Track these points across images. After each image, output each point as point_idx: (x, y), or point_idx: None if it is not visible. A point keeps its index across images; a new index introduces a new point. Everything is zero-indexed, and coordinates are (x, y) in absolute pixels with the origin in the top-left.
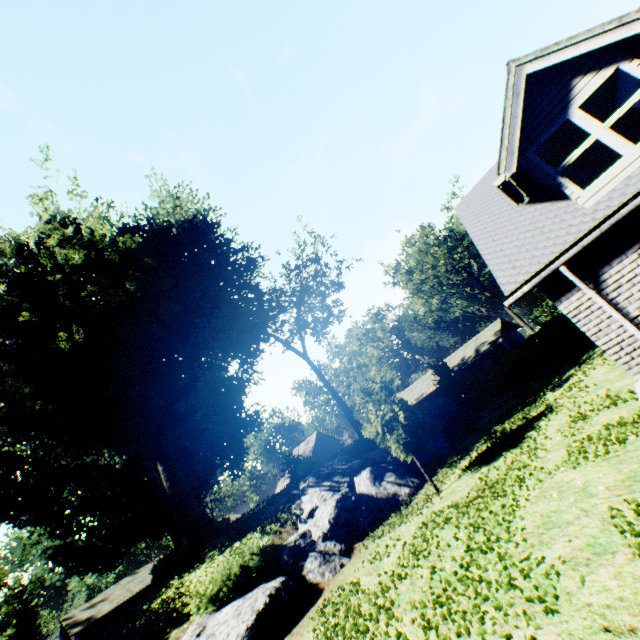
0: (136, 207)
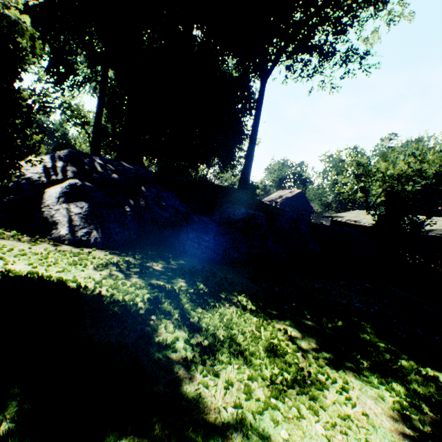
0: None
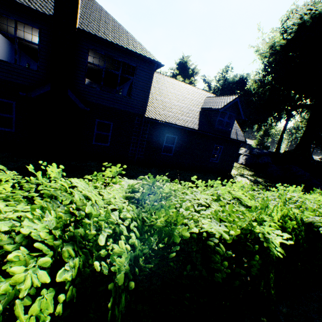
0: (313, 2)
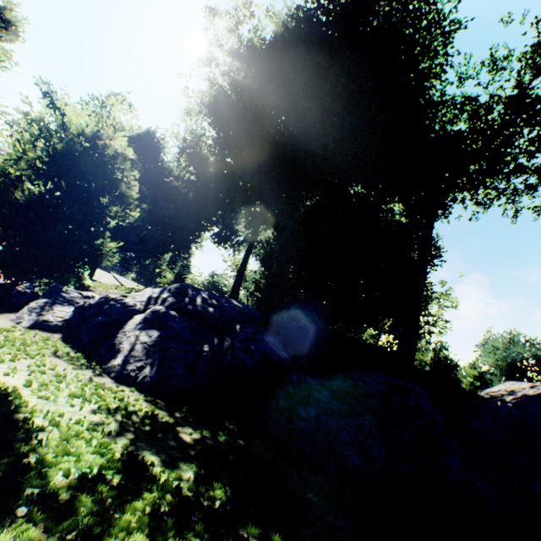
0: None
